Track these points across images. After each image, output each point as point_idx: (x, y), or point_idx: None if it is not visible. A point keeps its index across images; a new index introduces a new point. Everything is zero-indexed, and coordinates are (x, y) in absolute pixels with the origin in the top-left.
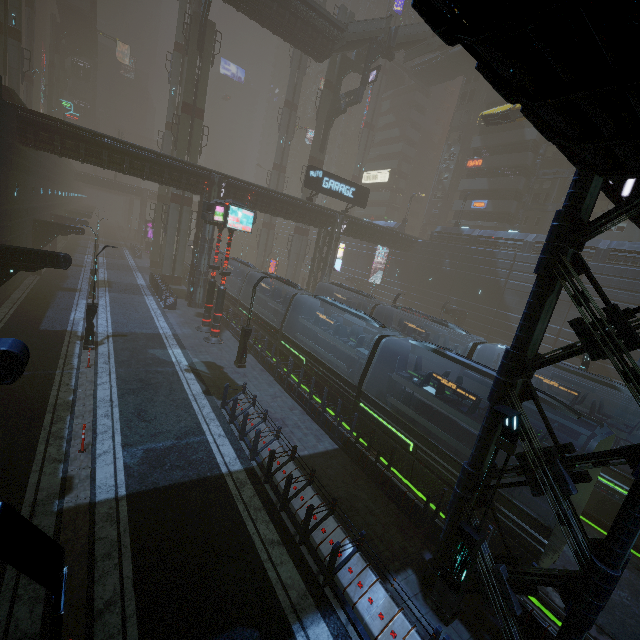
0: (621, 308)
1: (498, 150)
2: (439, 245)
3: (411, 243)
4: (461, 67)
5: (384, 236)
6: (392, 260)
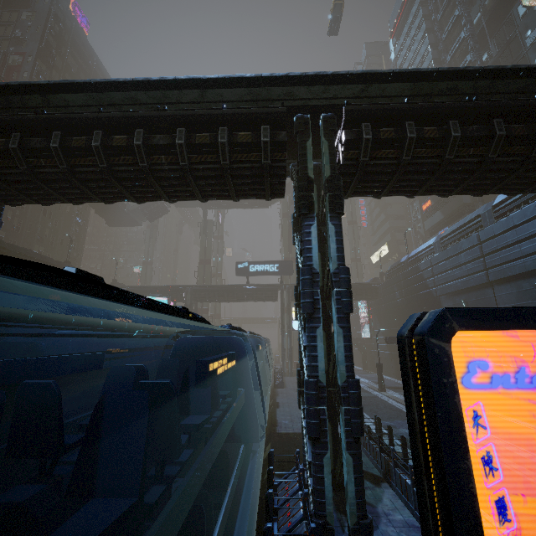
0: (533, 262)
1: None
2: (389, 281)
3: (373, 290)
4: None
5: None
6: (372, 311)
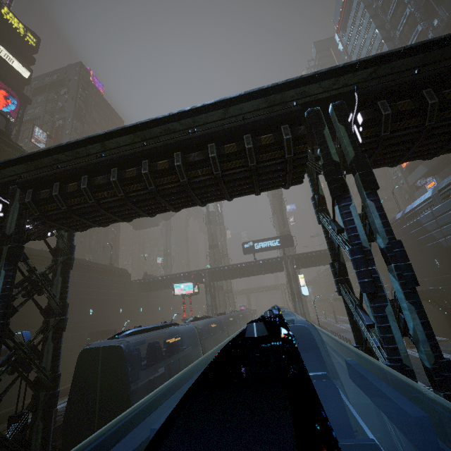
0: None
1: None
2: None
3: (372, 248)
4: None
5: None
6: None
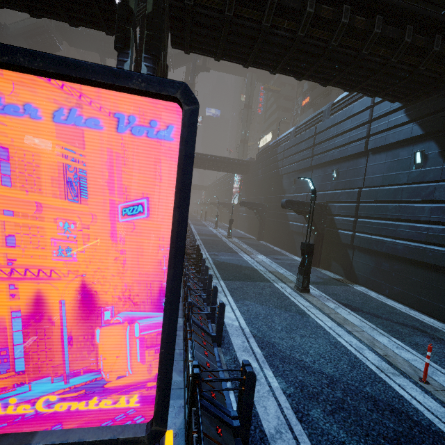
0: (337, 153)
1: (317, 85)
2: (257, 161)
3: (246, 166)
4: None
5: (215, 162)
6: (242, 184)
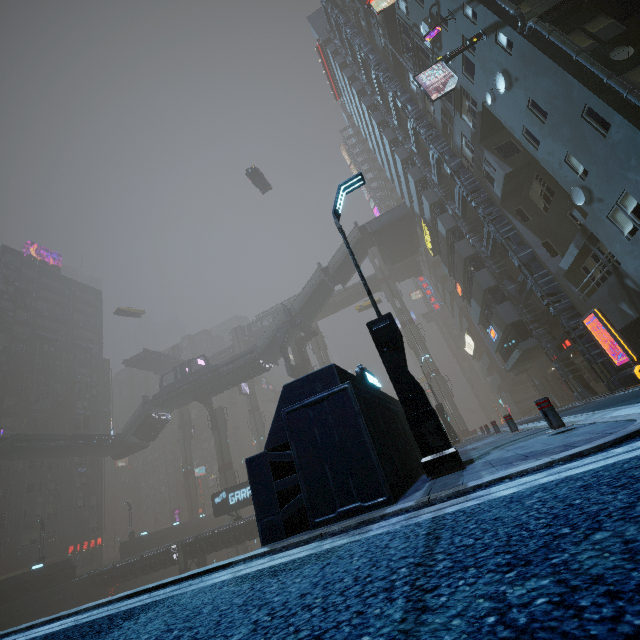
0: None
1: (454, 262)
2: None
3: None
4: (397, 232)
5: None
6: None
